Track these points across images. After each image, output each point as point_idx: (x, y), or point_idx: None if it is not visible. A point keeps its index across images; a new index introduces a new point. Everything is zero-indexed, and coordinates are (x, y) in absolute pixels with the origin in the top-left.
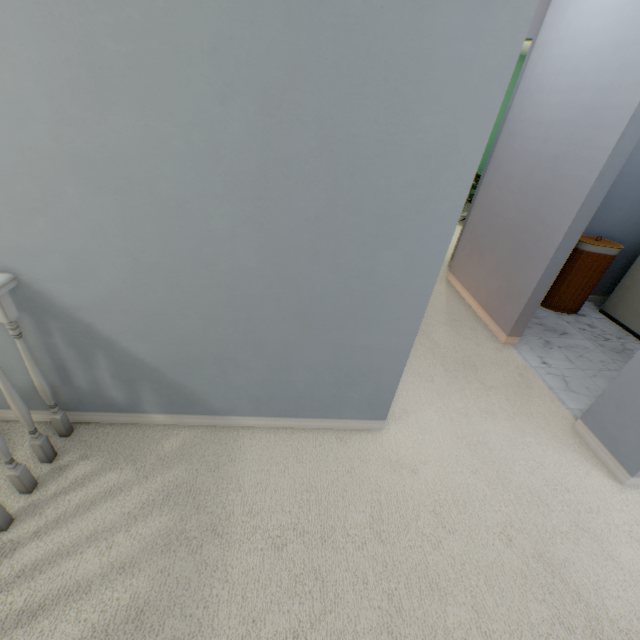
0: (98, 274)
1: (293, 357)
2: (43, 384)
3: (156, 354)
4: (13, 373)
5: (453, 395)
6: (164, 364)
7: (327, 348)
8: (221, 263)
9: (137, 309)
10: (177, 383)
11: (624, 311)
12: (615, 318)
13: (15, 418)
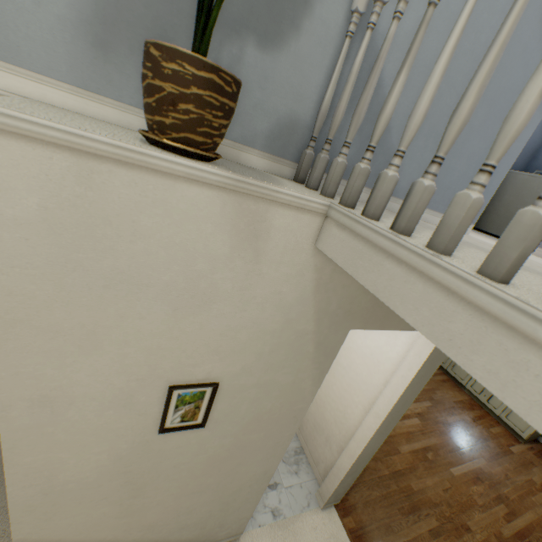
0: (418, 6)
1: (466, 144)
2: (329, 105)
3: (399, 111)
4: (285, 96)
5: (472, 234)
6: (397, 125)
7: (485, 141)
8: (483, 33)
9: (417, 56)
10: (391, 151)
11: (490, 225)
12: (484, 230)
13: (244, 161)
